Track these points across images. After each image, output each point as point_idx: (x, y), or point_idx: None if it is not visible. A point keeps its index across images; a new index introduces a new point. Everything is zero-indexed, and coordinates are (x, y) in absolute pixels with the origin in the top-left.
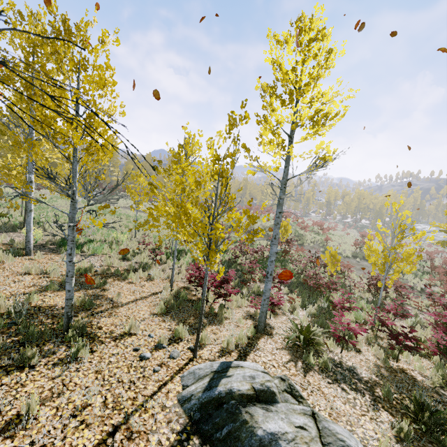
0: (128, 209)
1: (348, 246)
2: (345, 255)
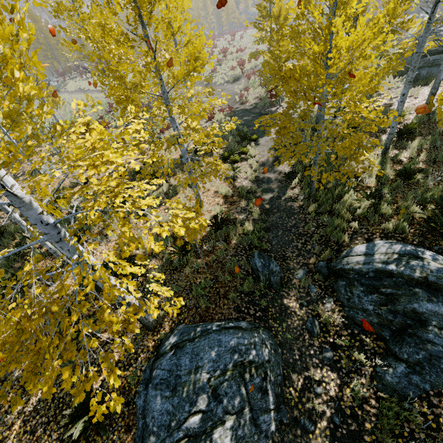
0: (77, 92)
1: (235, 70)
2: (218, 84)
